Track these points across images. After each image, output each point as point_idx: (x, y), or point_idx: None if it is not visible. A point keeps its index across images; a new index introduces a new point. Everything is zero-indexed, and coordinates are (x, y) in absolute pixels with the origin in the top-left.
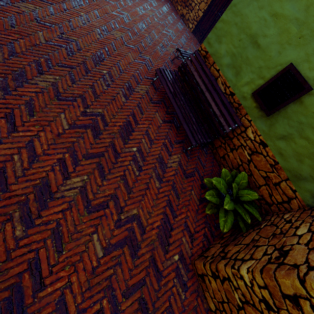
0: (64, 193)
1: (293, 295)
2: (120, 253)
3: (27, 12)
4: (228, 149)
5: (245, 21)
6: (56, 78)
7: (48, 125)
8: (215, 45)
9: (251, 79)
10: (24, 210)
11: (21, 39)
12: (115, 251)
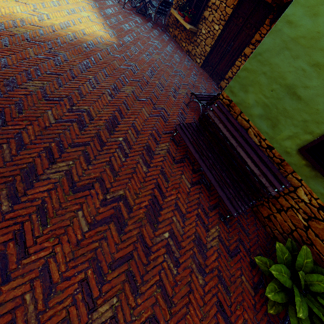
0: None
1: None
2: None
3: (34, 91)
4: (273, 209)
5: (276, 70)
6: (70, 164)
7: (65, 233)
8: (240, 94)
9: (295, 133)
10: None
11: (30, 124)
12: None
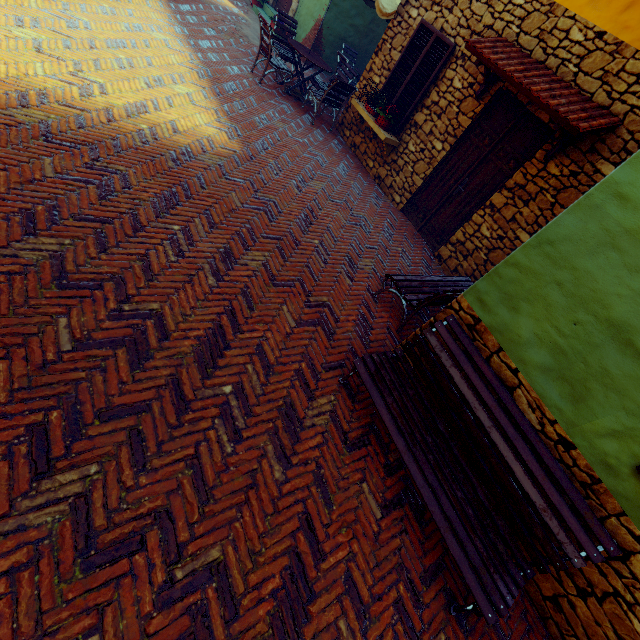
0: None
1: None
2: None
3: (36, 264)
4: (569, 585)
5: (587, 285)
6: (90, 473)
7: None
8: (501, 311)
9: (628, 429)
10: None
11: (3, 358)
12: None
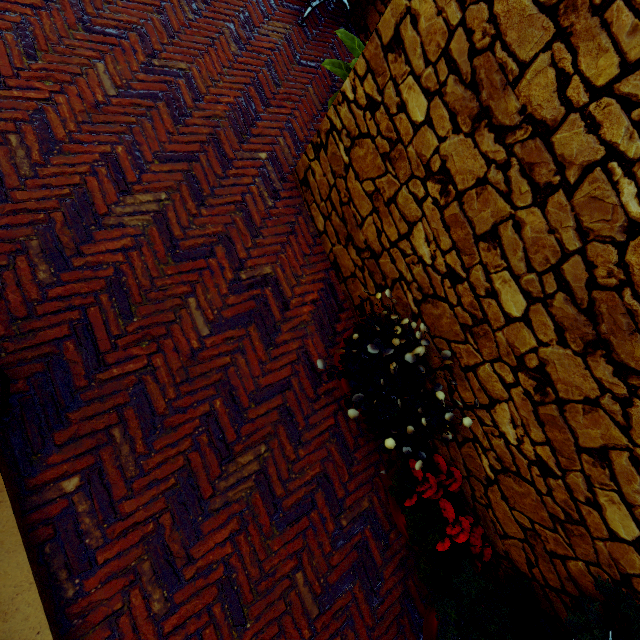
0: None
1: (395, 31)
2: (151, 107)
3: None
4: None
5: None
6: None
7: None
8: None
9: None
10: None
11: None
12: (140, 100)
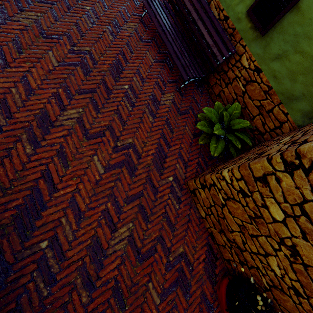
0: (62, 122)
1: (263, 175)
2: (119, 172)
3: None
4: (223, 85)
5: None
6: (38, 15)
7: (38, 62)
8: None
9: None
10: (30, 134)
11: None
12: (114, 170)
